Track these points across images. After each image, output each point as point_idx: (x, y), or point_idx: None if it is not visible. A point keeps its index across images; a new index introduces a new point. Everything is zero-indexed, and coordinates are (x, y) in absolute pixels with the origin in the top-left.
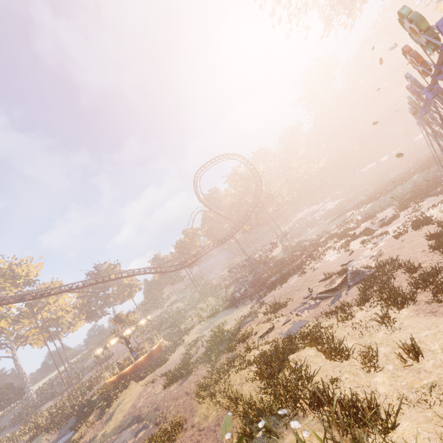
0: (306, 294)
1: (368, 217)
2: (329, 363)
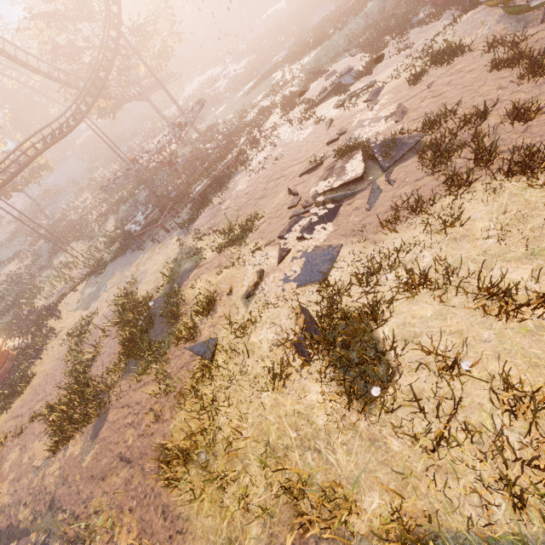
0: (287, 200)
1: (318, 72)
2: (507, 327)
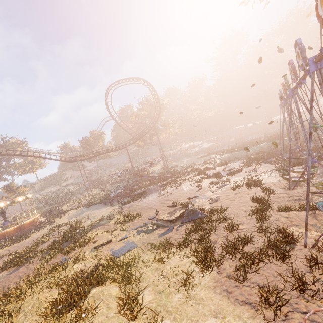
0: (152, 215)
1: (223, 163)
2: (118, 316)
